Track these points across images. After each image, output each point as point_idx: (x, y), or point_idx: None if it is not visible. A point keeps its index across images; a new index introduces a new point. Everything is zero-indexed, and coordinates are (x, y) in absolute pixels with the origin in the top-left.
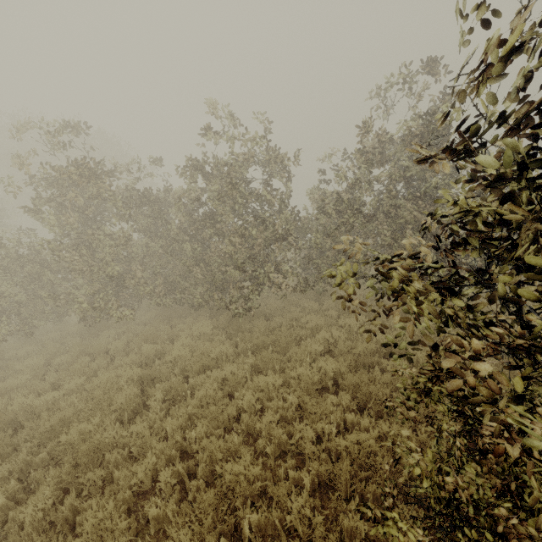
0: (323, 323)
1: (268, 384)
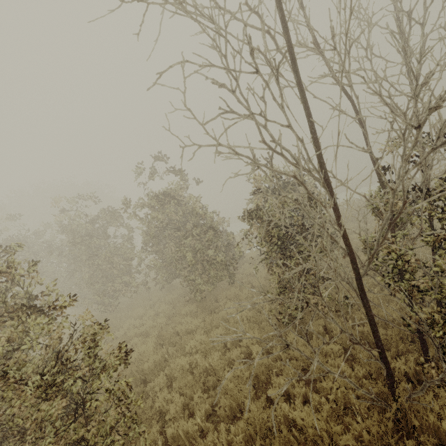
0: (141, 313)
1: None
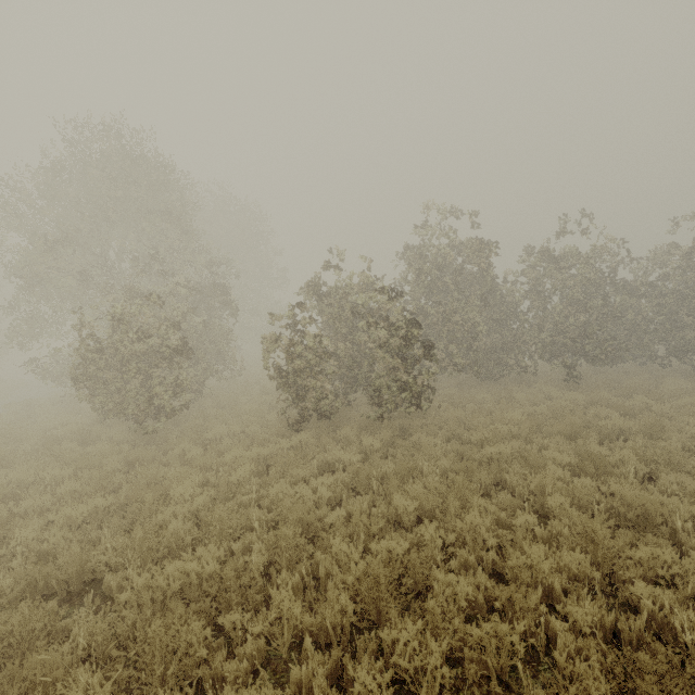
0: (650, 382)
1: (691, 404)
